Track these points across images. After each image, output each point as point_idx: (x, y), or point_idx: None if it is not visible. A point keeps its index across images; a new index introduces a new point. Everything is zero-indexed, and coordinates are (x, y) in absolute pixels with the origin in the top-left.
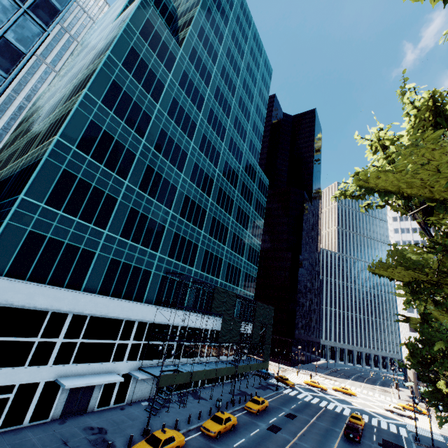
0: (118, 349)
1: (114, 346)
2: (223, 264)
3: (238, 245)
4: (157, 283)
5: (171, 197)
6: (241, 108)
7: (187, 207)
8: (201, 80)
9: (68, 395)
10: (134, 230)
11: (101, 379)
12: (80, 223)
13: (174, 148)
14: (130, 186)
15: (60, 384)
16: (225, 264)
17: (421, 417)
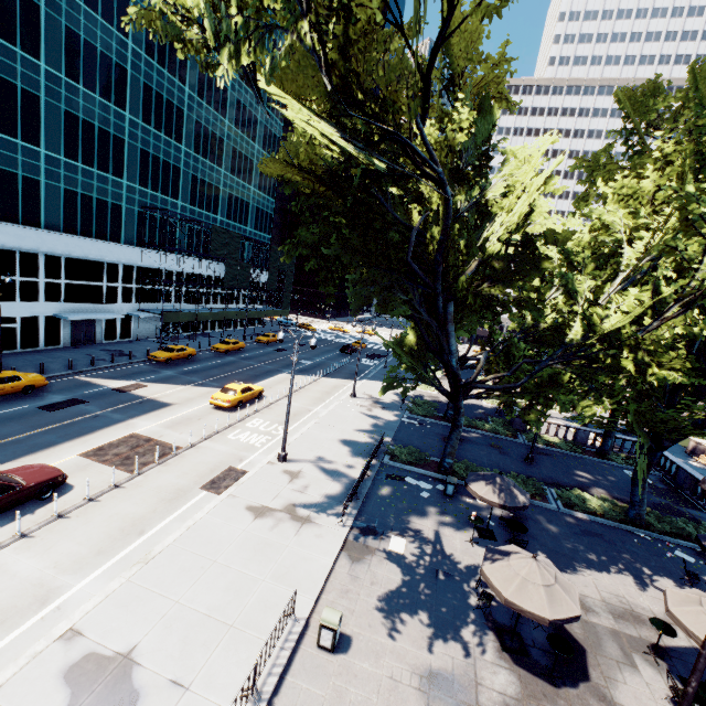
0: (109, 292)
1: (103, 288)
2: (222, 195)
3: (242, 167)
4: (133, 221)
5: (121, 89)
6: None
7: (151, 106)
8: None
9: (71, 329)
10: (81, 147)
11: (102, 316)
12: (3, 139)
13: None
14: (51, 72)
15: (62, 318)
16: (224, 195)
17: None
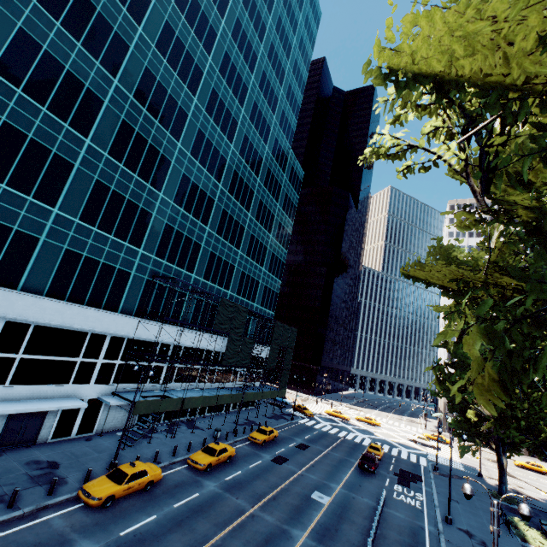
0: (81, 369)
1: (75, 365)
2: (235, 273)
3: (257, 251)
4: (139, 289)
5: (161, 174)
6: (272, 62)
7: (185, 192)
8: (213, 3)
9: (5, 423)
10: (103, 214)
11: (54, 405)
12: (9, 192)
13: (167, 102)
14: (94, 148)
15: None
16: (237, 273)
17: (444, 447)
